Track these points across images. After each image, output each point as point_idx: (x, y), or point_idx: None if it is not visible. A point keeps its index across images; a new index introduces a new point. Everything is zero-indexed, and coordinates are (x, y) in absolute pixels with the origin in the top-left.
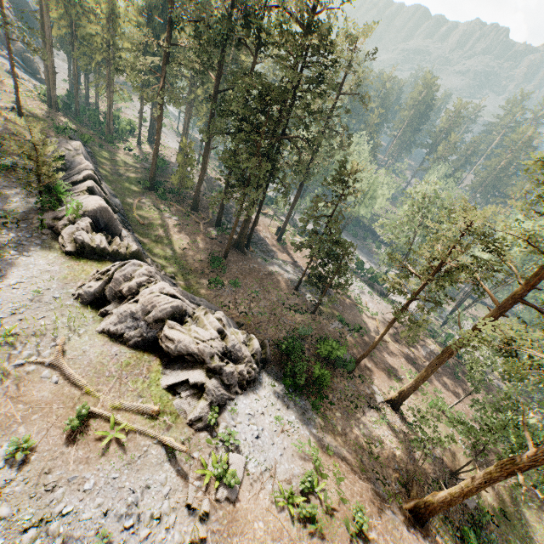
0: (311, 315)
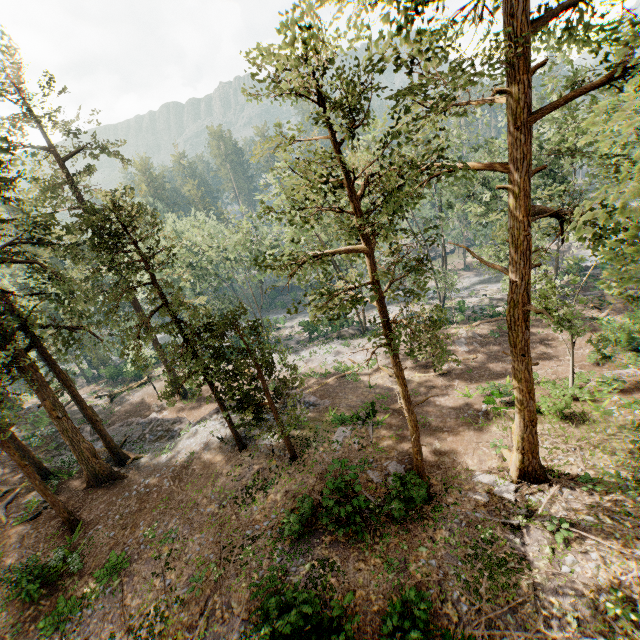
0: (294, 465)
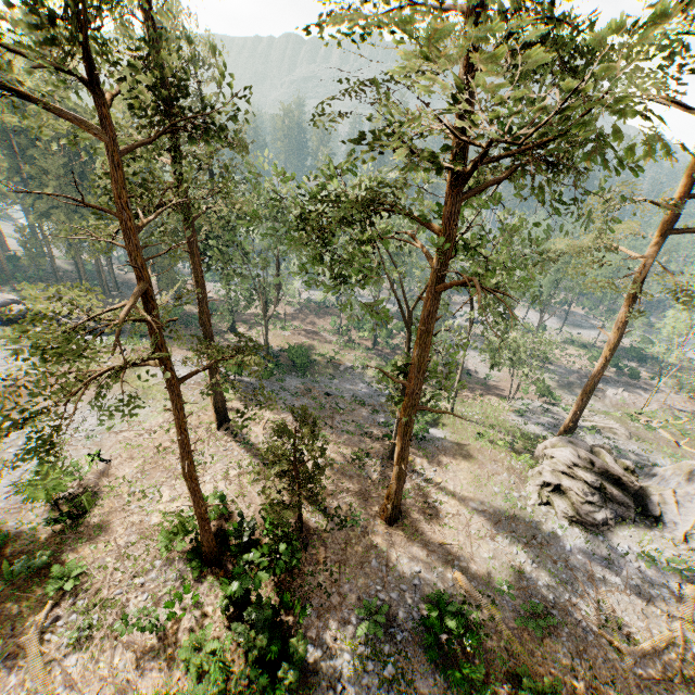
0: None
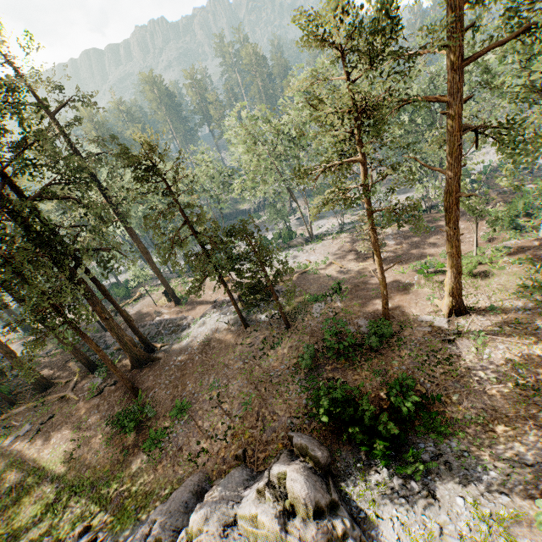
0: (290, 331)
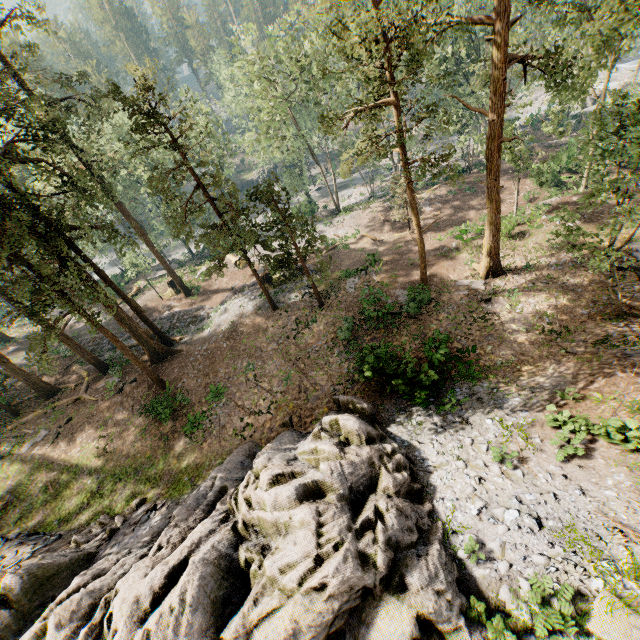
0: (324, 309)
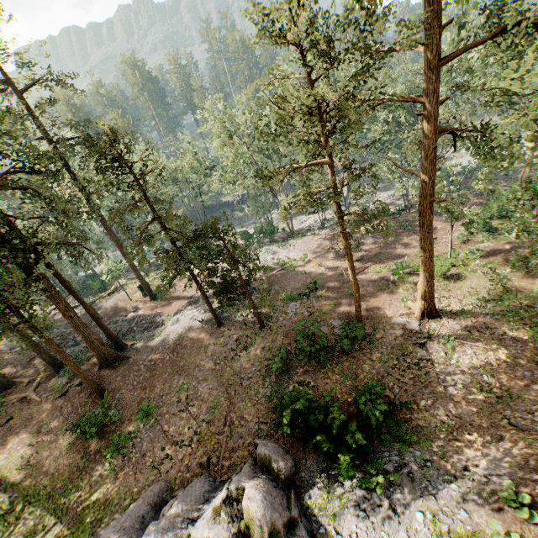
0: (264, 331)
